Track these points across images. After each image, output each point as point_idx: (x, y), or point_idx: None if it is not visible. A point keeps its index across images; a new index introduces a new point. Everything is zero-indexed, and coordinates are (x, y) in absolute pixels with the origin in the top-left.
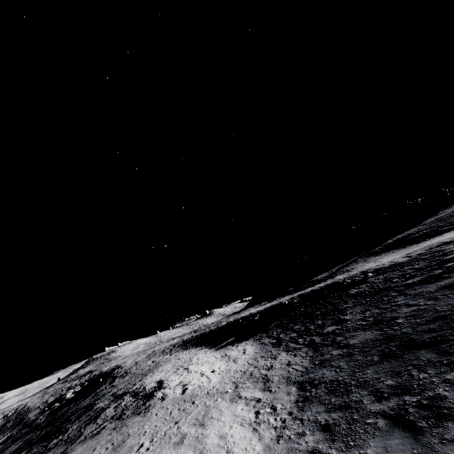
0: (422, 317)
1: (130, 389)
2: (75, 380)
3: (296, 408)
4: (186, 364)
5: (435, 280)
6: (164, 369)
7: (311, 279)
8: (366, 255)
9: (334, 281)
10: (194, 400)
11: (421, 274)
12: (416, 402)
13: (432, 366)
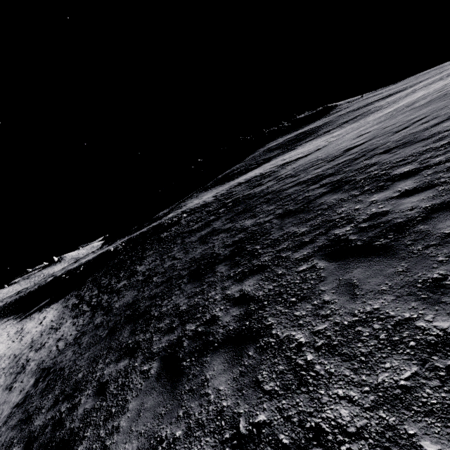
0: (165, 276)
1: None
2: None
3: (5, 419)
4: None
5: (204, 228)
6: None
7: (154, 216)
8: (200, 190)
9: (160, 222)
10: None
11: (204, 220)
12: (61, 415)
13: (115, 351)
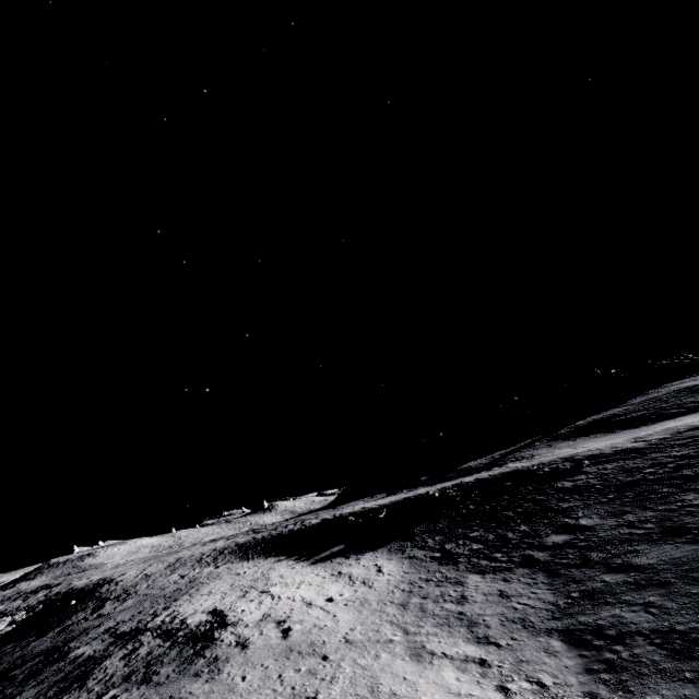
0: None
1: (149, 622)
2: (15, 600)
3: (604, 686)
4: (260, 583)
5: None
6: (215, 590)
7: (459, 466)
8: (548, 439)
9: (516, 469)
10: (322, 653)
11: None
12: None
13: None
